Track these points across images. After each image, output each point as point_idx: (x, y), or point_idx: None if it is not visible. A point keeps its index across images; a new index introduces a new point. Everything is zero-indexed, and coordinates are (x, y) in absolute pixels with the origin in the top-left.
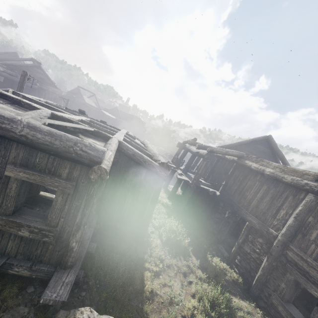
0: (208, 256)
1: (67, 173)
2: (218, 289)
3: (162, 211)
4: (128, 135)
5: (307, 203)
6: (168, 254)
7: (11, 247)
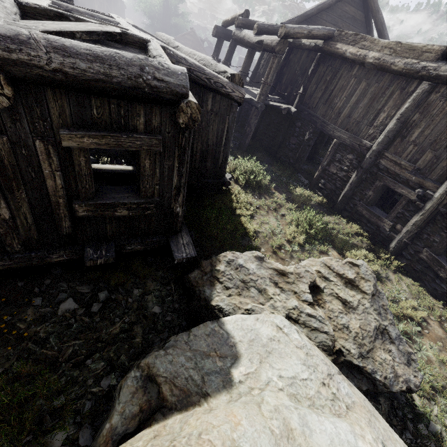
0: (291, 188)
1: (144, 124)
2: (311, 213)
3: None
4: None
5: (418, 96)
6: (252, 197)
7: (111, 231)
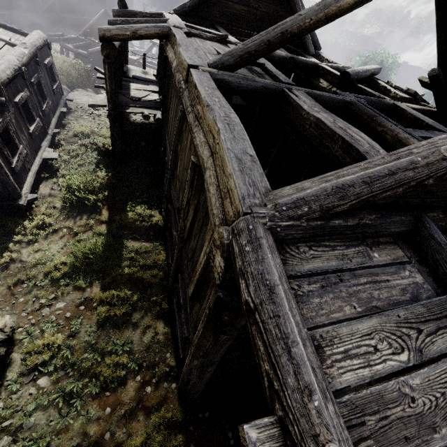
0: (129, 207)
1: None
2: (98, 242)
3: (87, 162)
4: None
5: (177, 124)
6: (65, 217)
7: None
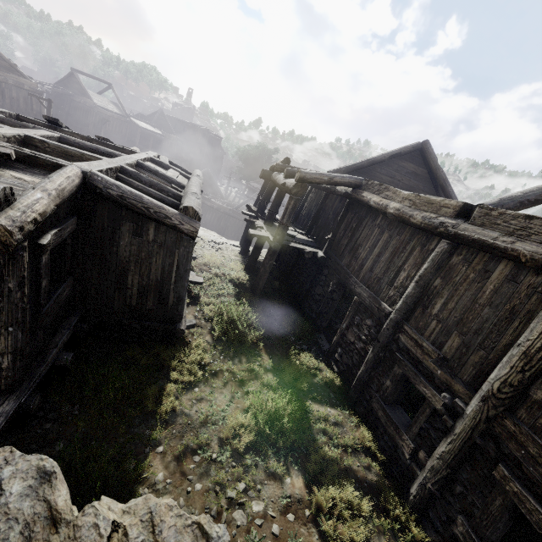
0: (292, 353)
1: None
2: (286, 398)
3: (226, 293)
4: (155, 162)
5: (437, 256)
6: (221, 356)
7: None
